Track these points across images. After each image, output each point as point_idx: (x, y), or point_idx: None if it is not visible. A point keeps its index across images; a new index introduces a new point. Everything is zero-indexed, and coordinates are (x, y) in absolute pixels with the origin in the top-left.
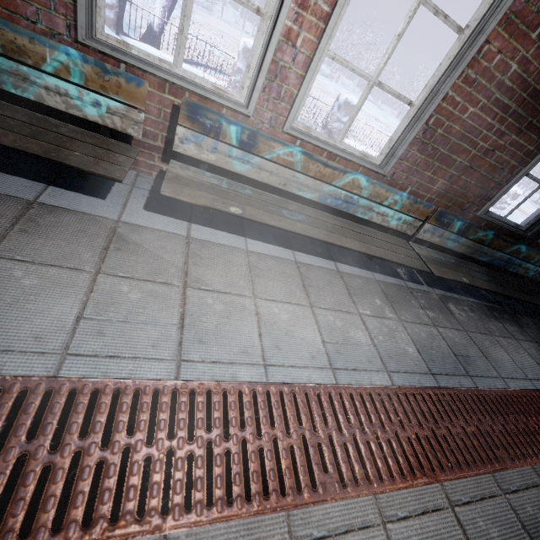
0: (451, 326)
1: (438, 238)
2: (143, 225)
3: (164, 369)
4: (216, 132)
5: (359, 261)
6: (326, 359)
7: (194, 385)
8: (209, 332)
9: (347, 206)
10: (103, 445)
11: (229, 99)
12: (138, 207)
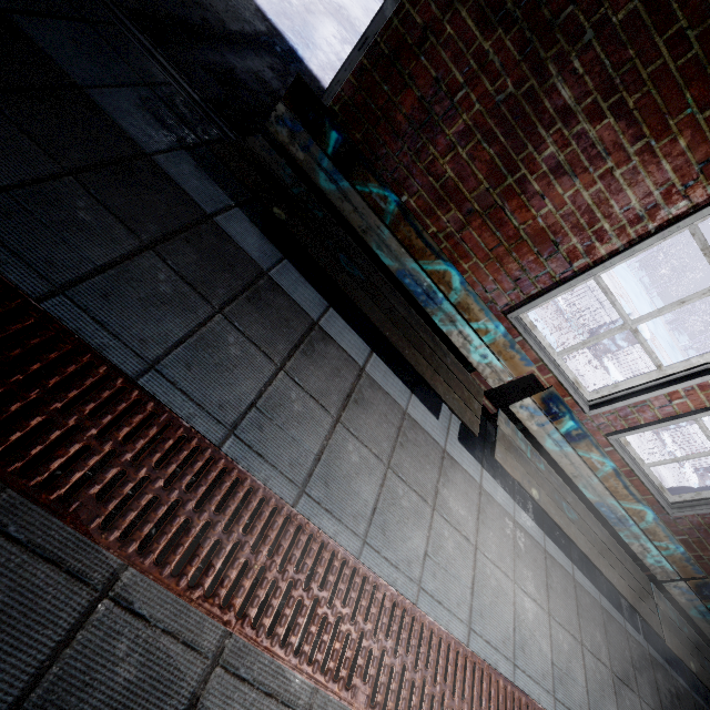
0: (654, 707)
1: (685, 599)
2: (457, 461)
3: (462, 632)
4: (555, 417)
5: (591, 571)
6: (551, 684)
7: (476, 657)
8: (486, 607)
9: (616, 522)
10: (415, 669)
11: (579, 393)
12: (455, 435)
